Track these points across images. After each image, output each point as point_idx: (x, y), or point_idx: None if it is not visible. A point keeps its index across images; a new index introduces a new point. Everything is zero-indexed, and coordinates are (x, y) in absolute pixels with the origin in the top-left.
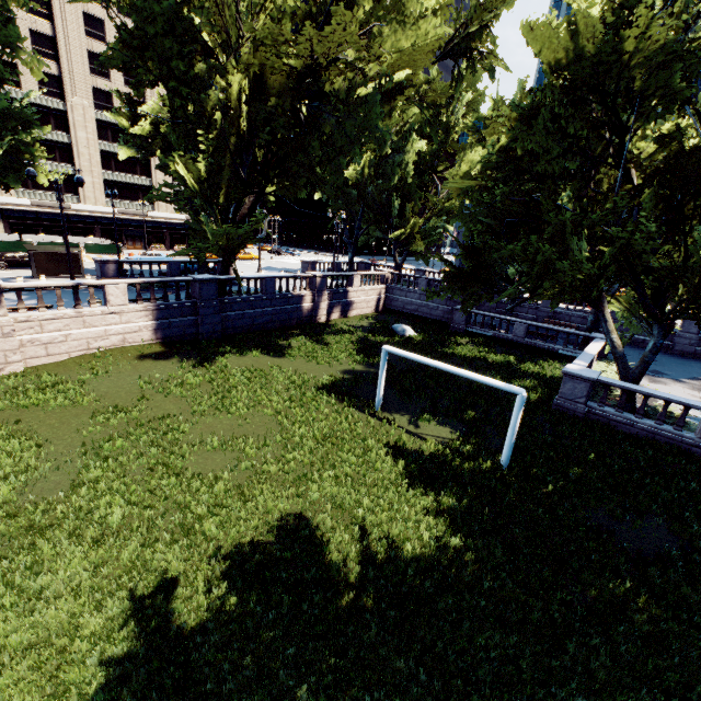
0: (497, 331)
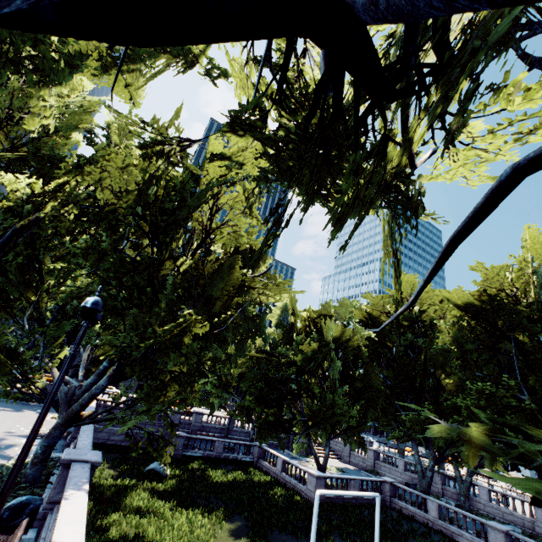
0: (205, 450)
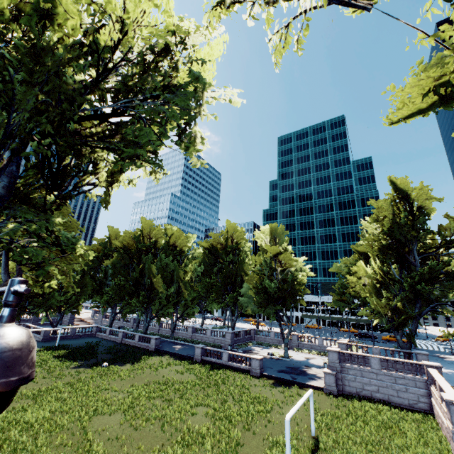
0: None
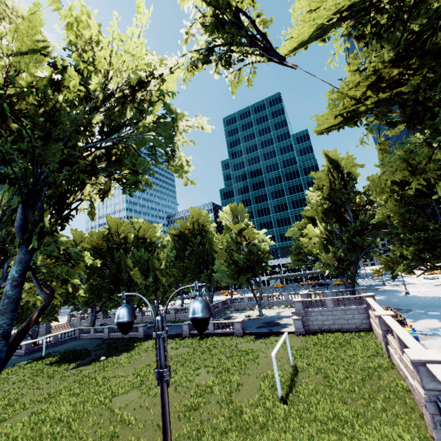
0: None
